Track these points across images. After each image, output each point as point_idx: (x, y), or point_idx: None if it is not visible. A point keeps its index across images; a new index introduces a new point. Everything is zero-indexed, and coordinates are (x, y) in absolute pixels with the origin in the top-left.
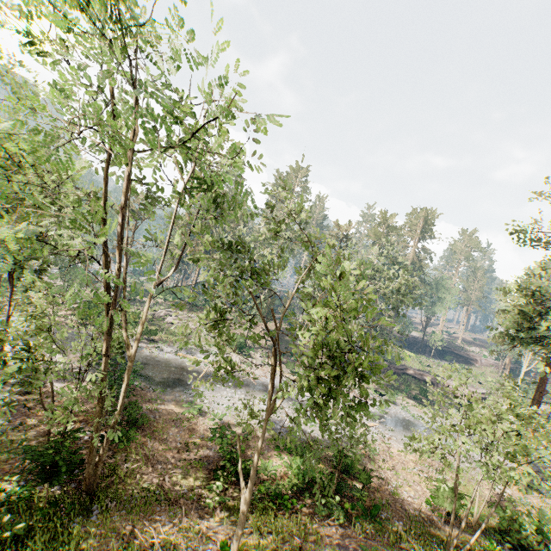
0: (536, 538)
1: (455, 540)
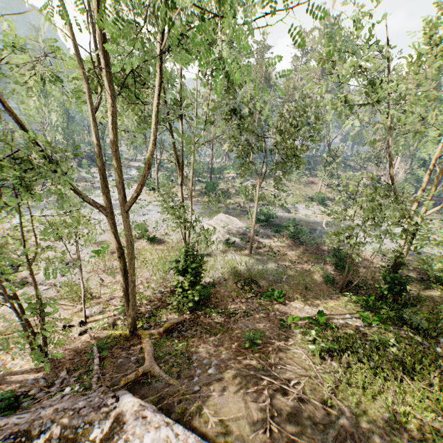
0: None
1: None
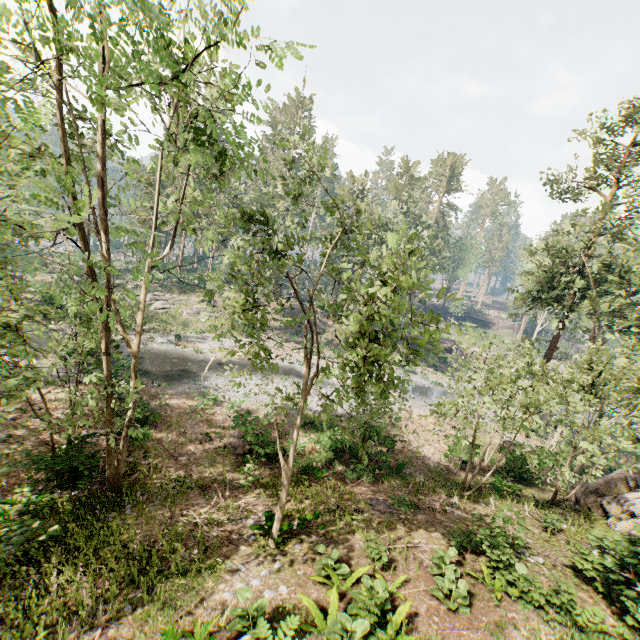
0: (538, 470)
1: (470, 481)
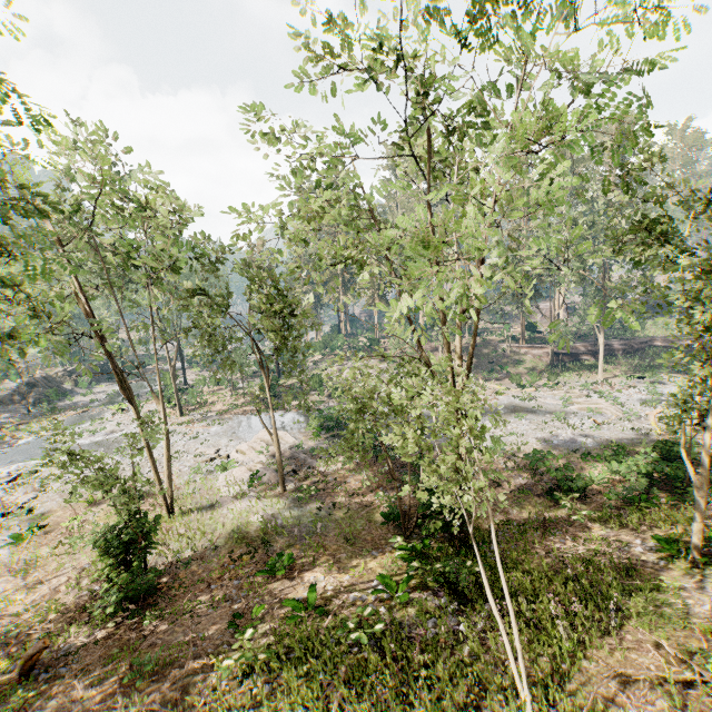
0: None
1: None
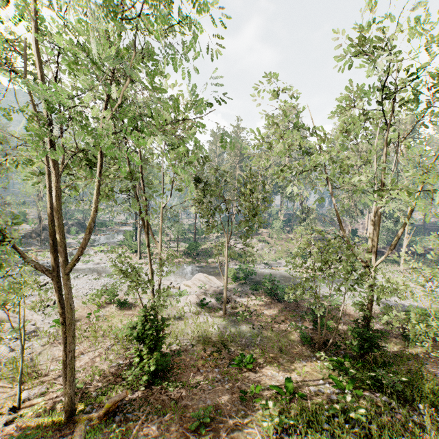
0: None
1: None
